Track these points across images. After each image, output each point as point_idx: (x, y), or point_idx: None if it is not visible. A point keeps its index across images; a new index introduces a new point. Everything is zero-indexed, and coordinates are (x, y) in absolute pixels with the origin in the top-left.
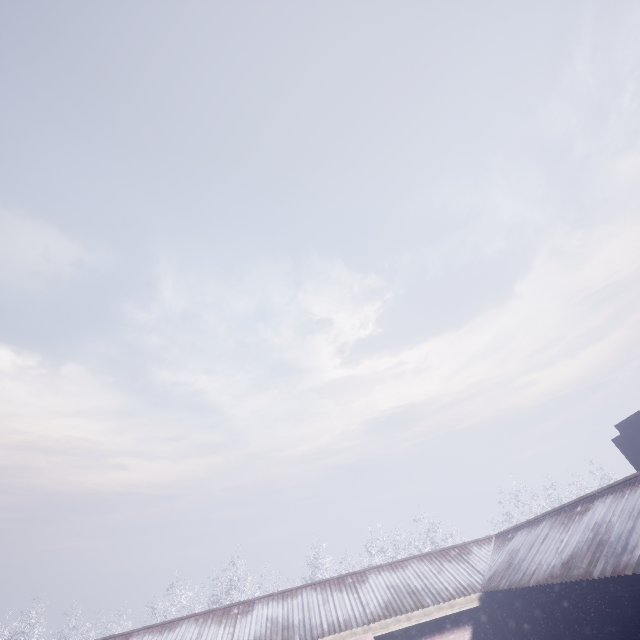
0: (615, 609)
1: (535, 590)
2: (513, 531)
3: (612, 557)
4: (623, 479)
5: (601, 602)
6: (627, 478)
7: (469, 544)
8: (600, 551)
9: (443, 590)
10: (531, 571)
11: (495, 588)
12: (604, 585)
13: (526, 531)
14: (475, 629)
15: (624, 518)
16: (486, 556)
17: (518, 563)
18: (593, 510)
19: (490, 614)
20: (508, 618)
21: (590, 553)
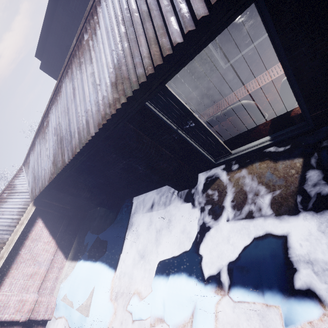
0: (84, 166)
1: (51, 185)
2: (28, 157)
3: (69, 145)
4: (53, 91)
5: (77, 167)
6: (55, 89)
7: (12, 182)
8: (63, 145)
9: (11, 222)
10: (44, 176)
11: (36, 196)
12: (73, 163)
13: (33, 153)
14: (42, 217)
15: (64, 117)
16: (25, 180)
17: (38, 175)
18: (51, 121)
19: (44, 205)
20: (52, 198)
21: (60, 149)
